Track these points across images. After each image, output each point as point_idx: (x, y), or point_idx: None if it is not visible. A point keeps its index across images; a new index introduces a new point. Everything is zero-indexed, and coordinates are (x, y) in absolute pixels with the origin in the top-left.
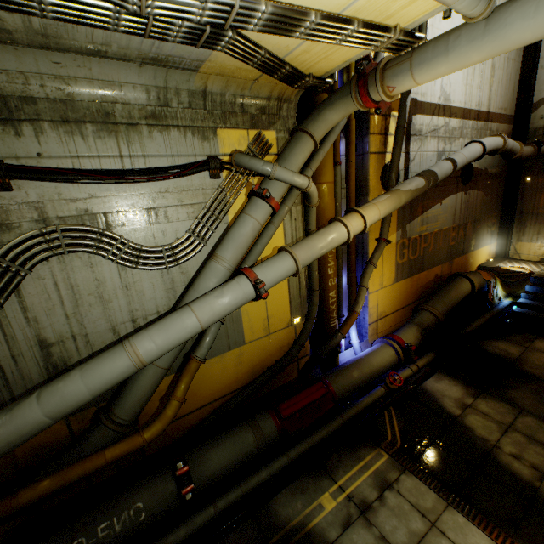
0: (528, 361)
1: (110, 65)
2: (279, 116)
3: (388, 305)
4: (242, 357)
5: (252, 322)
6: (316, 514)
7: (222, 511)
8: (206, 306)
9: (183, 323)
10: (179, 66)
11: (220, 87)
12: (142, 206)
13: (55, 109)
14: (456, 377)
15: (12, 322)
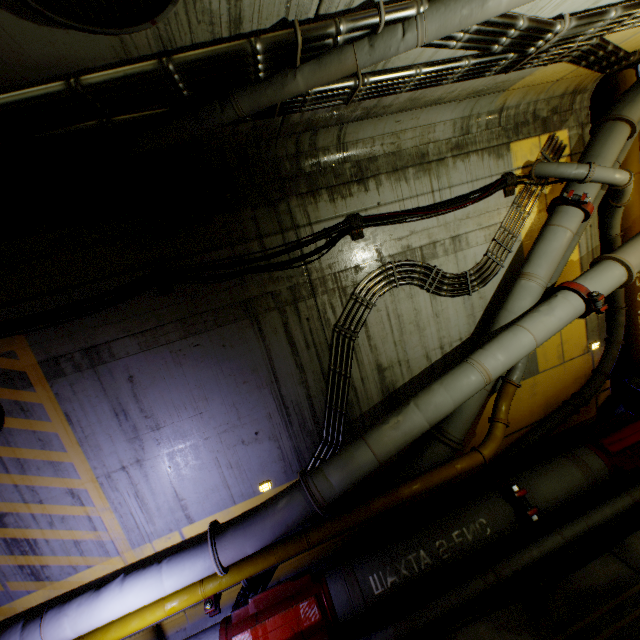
0: None
1: (435, 110)
2: (570, 111)
3: None
4: (535, 388)
5: (544, 349)
6: None
7: (569, 540)
8: (539, 324)
9: (520, 341)
10: (493, 91)
11: (517, 99)
12: (447, 235)
13: (388, 162)
14: None
15: (361, 349)
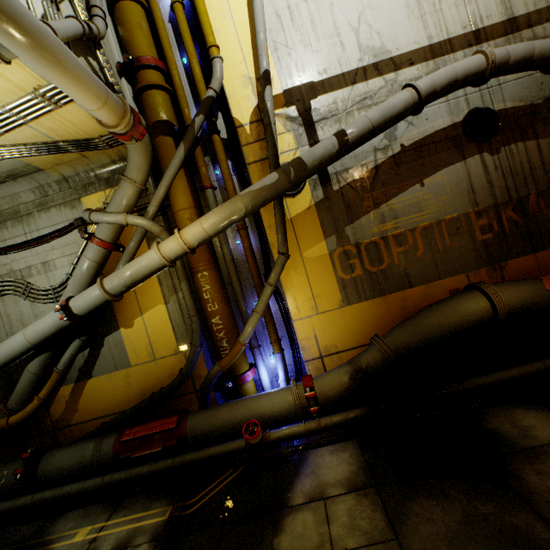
0: (549, 459)
1: (4, 187)
2: None
3: (339, 337)
4: (131, 378)
5: (135, 346)
6: (64, 539)
7: (36, 502)
8: (32, 326)
9: (16, 338)
10: (30, 172)
11: (72, 171)
12: (40, 261)
13: None
14: (366, 453)
15: None
